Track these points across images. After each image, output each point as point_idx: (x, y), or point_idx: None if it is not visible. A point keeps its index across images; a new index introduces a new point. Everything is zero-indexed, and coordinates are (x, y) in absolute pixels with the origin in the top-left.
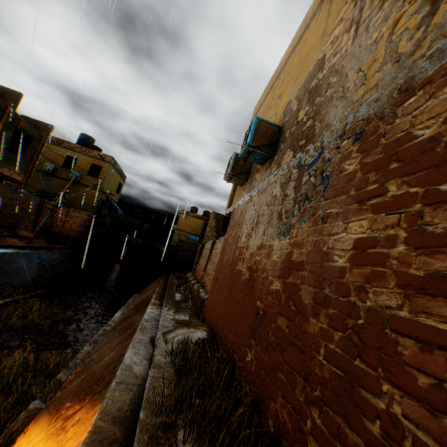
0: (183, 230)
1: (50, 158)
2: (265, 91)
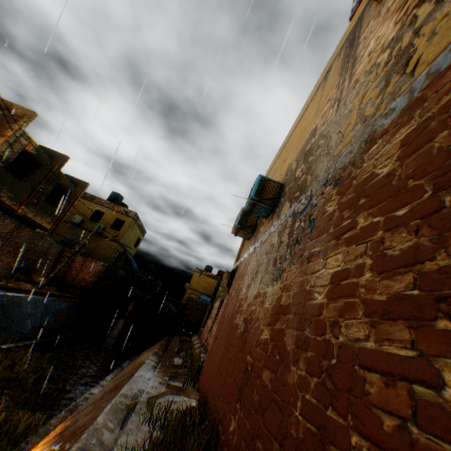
0: (195, 289)
1: (81, 211)
2: (275, 158)
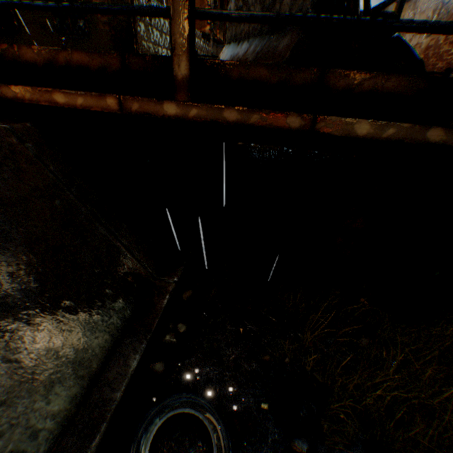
0: None
1: None
2: None
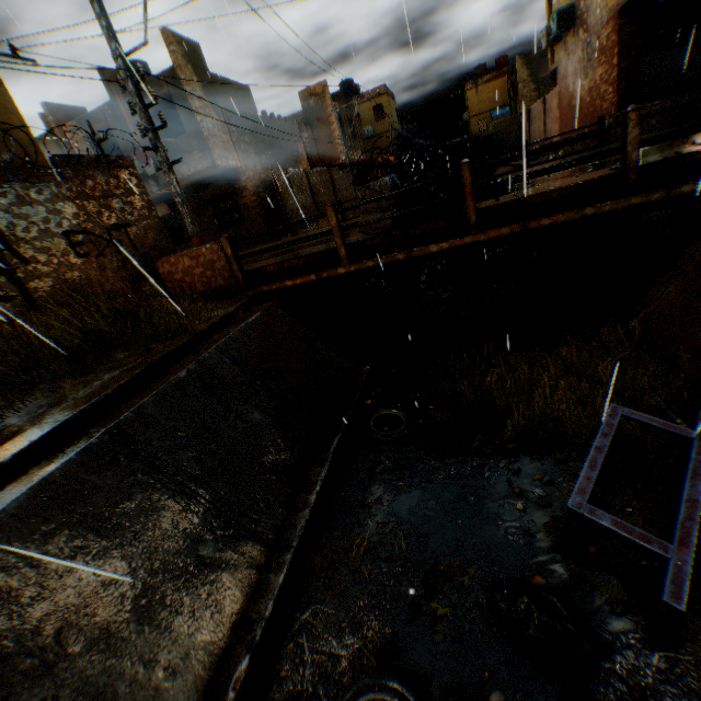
0: (480, 114)
1: None
2: None
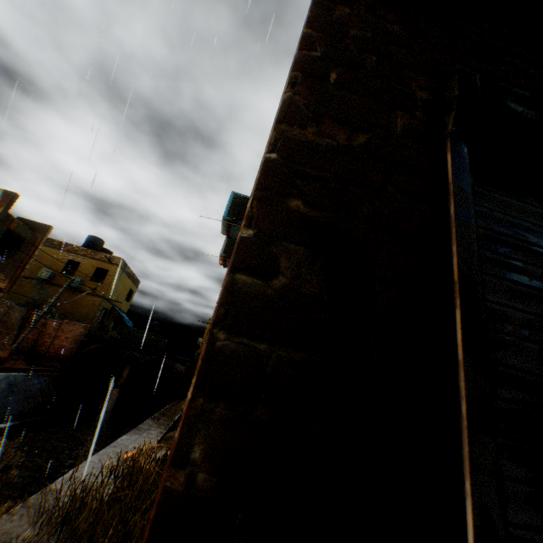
0: None
1: (49, 263)
2: None
